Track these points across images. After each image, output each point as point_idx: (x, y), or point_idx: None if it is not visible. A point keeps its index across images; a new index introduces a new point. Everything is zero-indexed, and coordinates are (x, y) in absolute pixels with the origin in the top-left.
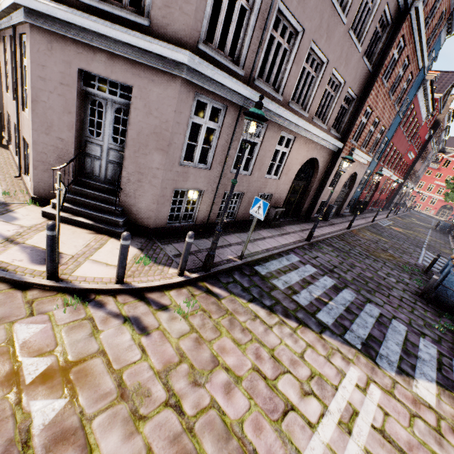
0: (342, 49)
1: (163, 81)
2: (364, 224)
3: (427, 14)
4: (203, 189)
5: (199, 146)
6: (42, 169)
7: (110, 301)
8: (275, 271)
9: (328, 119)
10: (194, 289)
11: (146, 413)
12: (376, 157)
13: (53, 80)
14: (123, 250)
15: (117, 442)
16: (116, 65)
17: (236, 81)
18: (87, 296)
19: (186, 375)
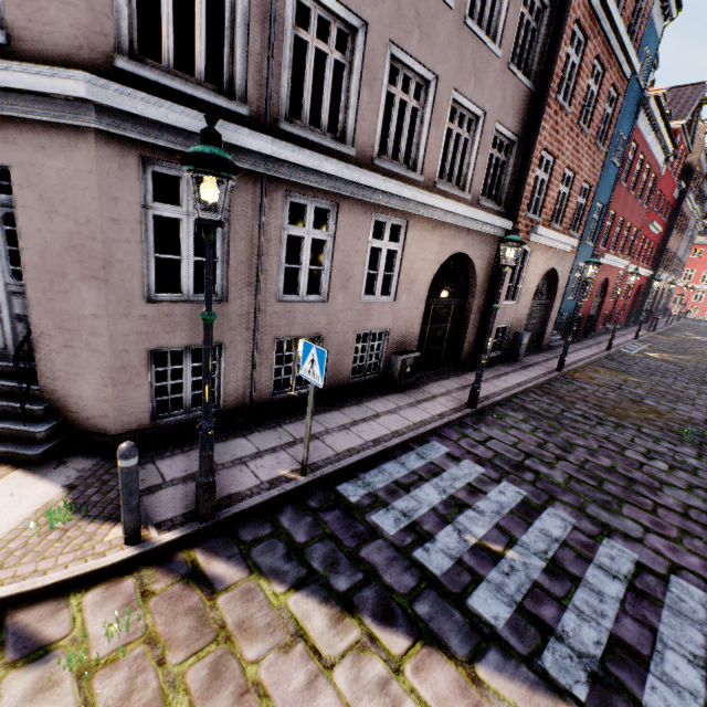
0: (462, 54)
1: (62, 145)
2: (593, 356)
3: None
4: (221, 341)
5: (187, 260)
6: None
7: None
8: (385, 488)
9: (470, 182)
10: (155, 576)
11: None
12: (589, 239)
13: None
14: None
15: None
16: None
17: (228, 125)
18: None
19: None
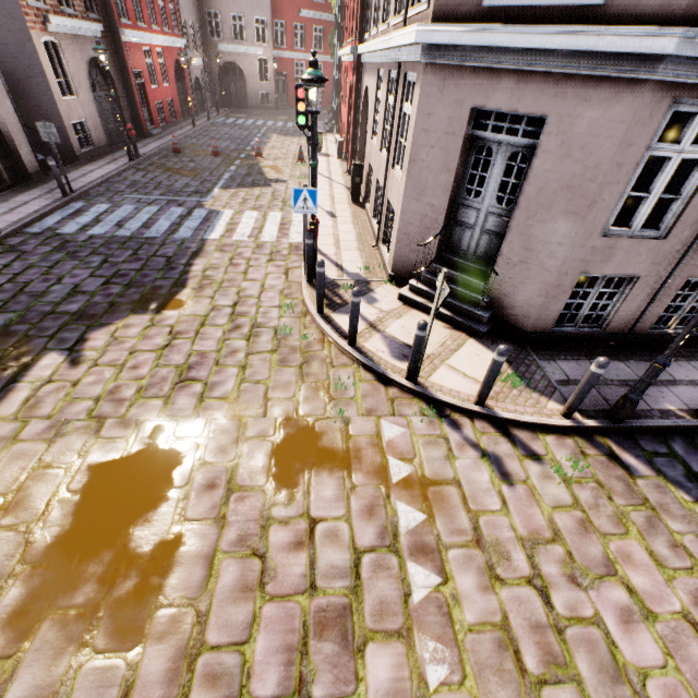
0: None
1: (607, 97)
2: None
3: None
4: (637, 274)
5: (652, 198)
6: (404, 243)
7: (466, 423)
8: None
9: None
10: (585, 444)
11: (503, 577)
12: None
13: (437, 131)
14: (494, 367)
15: (471, 586)
16: (528, 89)
17: None
18: (442, 410)
19: (559, 561)
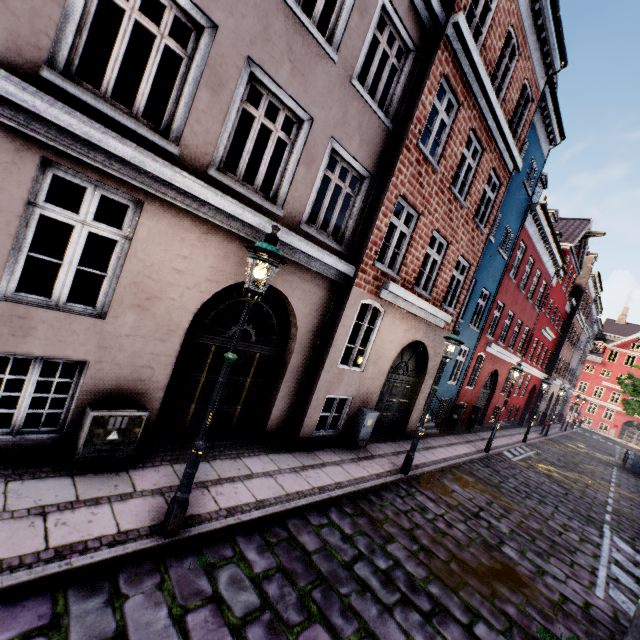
0: (267, 22)
1: None
2: (464, 456)
3: (492, 67)
4: None
5: None
6: None
7: None
8: None
9: (286, 195)
10: None
11: None
12: (475, 324)
13: None
14: None
15: None
16: None
17: None
18: None
19: None
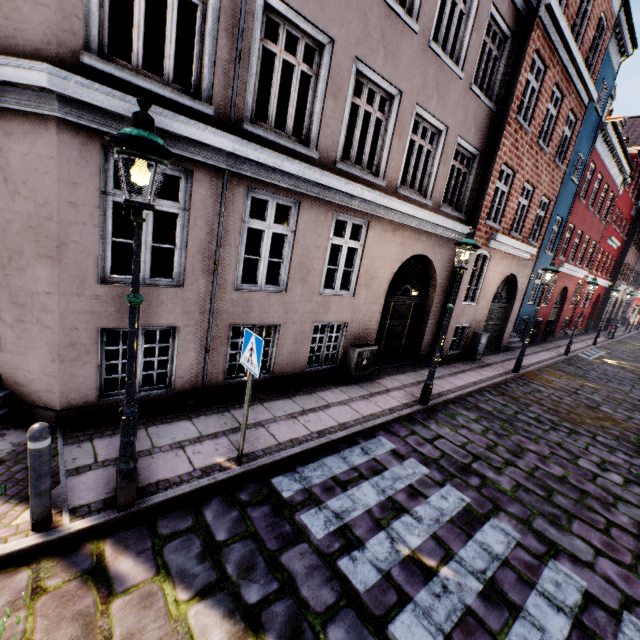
0: (425, 73)
1: (27, 131)
2: (551, 359)
3: (573, 20)
4: (175, 324)
5: (145, 246)
6: None
7: None
8: (321, 484)
9: (432, 189)
10: (54, 569)
11: None
12: (549, 249)
13: None
14: None
15: None
16: None
17: (190, 122)
18: None
19: None
